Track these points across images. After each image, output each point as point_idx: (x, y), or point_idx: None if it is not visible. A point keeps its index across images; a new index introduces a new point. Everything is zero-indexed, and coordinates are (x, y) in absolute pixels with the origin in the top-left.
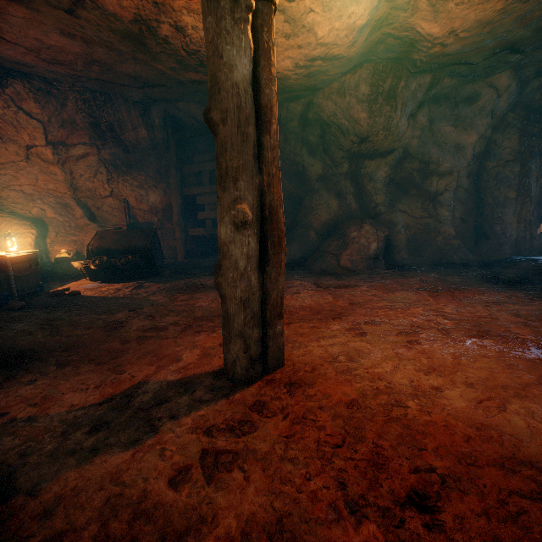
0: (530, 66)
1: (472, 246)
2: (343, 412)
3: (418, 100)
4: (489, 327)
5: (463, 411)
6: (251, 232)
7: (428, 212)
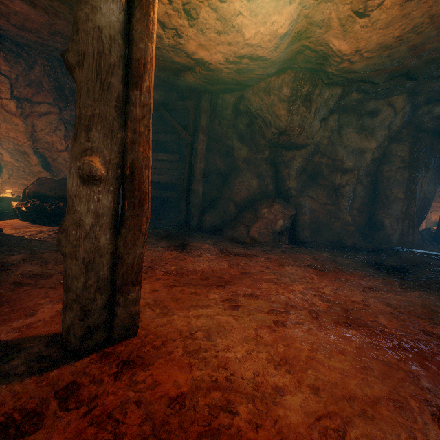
0: (422, 94)
1: (365, 233)
2: (161, 411)
3: (330, 107)
4: (359, 314)
5: (297, 429)
6: (104, 189)
7: (331, 200)
